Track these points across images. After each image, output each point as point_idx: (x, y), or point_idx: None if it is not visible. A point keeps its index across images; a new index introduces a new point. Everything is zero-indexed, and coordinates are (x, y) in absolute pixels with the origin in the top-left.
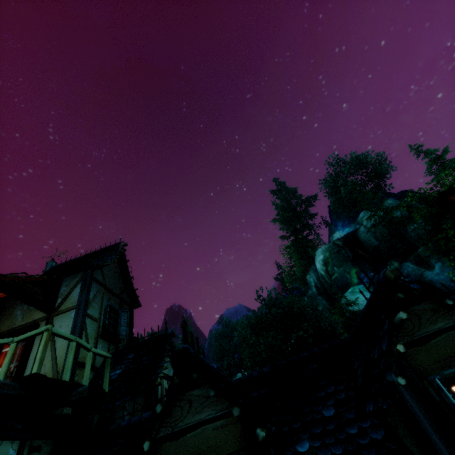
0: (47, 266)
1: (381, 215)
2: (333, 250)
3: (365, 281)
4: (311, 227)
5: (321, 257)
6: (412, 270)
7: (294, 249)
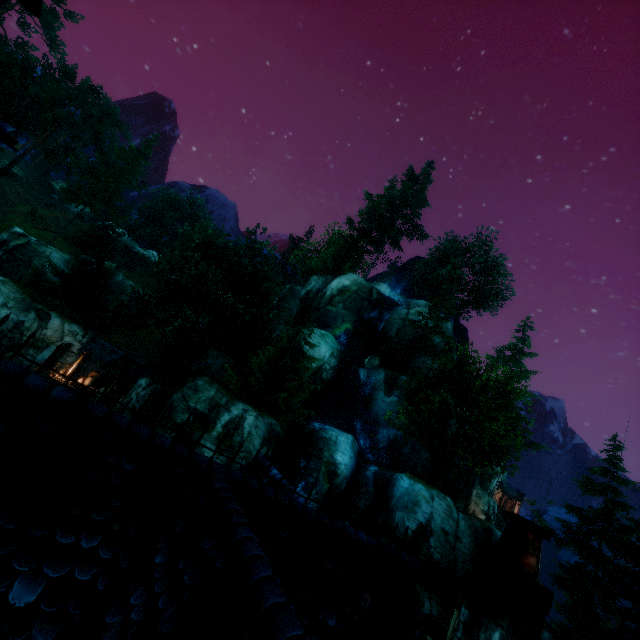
0: None
1: (430, 326)
2: (362, 293)
3: (343, 341)
4: (380, 252)
5: (347, 283)
6: (378, 380)
7: (341, 244)
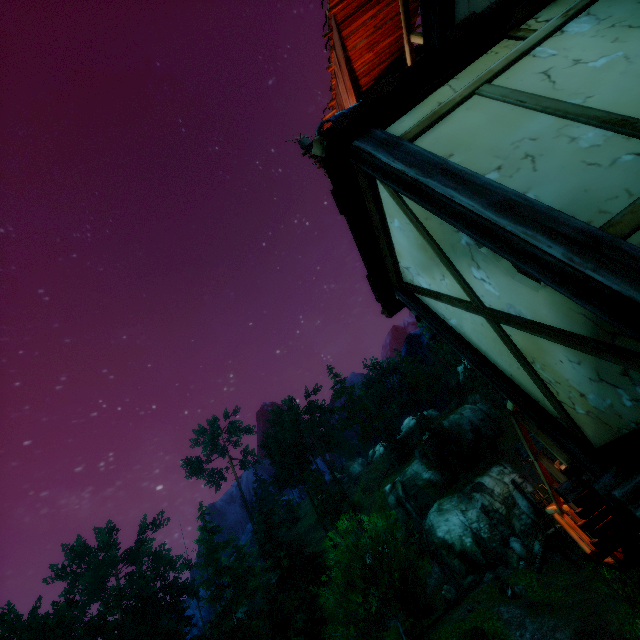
0: (303, 143)
1: None
2: None
3: None
4: None
5: None
6: None
7: None
